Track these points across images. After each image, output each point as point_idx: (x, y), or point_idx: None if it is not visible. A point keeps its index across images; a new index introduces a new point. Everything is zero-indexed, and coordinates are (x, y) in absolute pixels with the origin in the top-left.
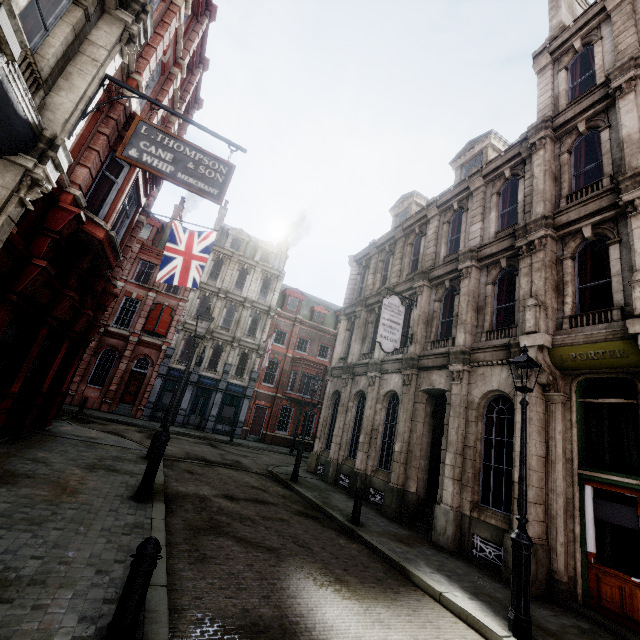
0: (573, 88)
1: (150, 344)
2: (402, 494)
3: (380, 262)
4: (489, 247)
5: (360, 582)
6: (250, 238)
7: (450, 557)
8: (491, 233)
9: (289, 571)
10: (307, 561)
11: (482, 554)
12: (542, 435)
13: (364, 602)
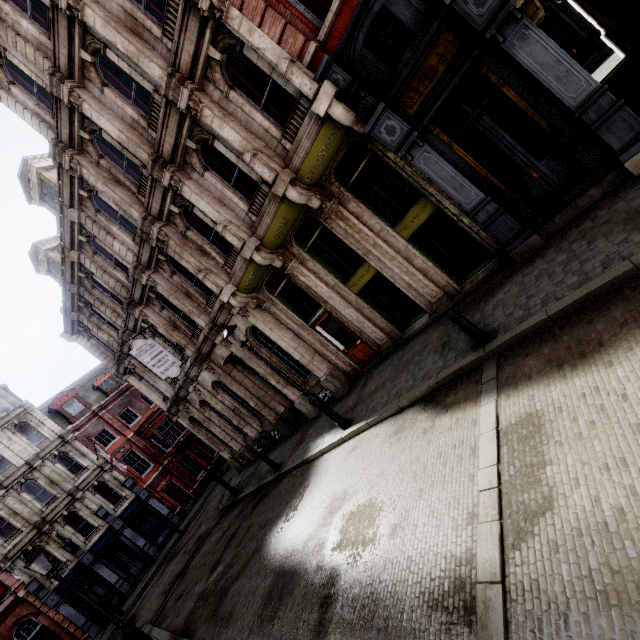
0: (39, 99)
1: (4, 614)
2: (282, 418)
3: (91, 318)
4: (142, 256)
5: (295, 499)
6: None
7: (320, 419)
8: (131, 243)
9: (267, 548)
10: (271, 529)
11: (327, 397)
12: (283, 328)
13: (299, 506)
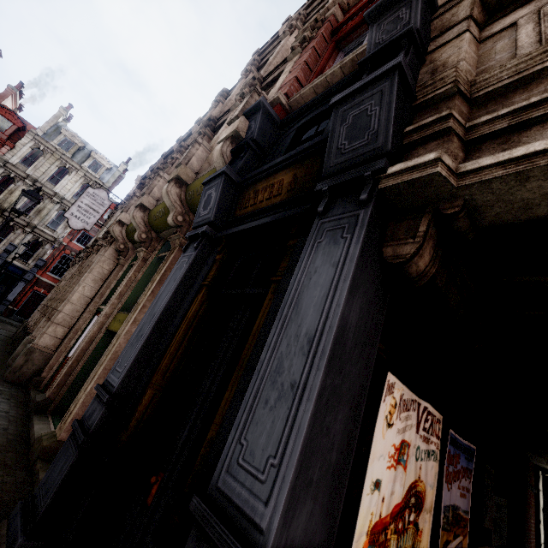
0: None
1: None
2: None
3: None
4: None
5: None
6: (84, 145)
7: None
8: None
9: None
10: None
11: None
12: (98, 284)
13: None
